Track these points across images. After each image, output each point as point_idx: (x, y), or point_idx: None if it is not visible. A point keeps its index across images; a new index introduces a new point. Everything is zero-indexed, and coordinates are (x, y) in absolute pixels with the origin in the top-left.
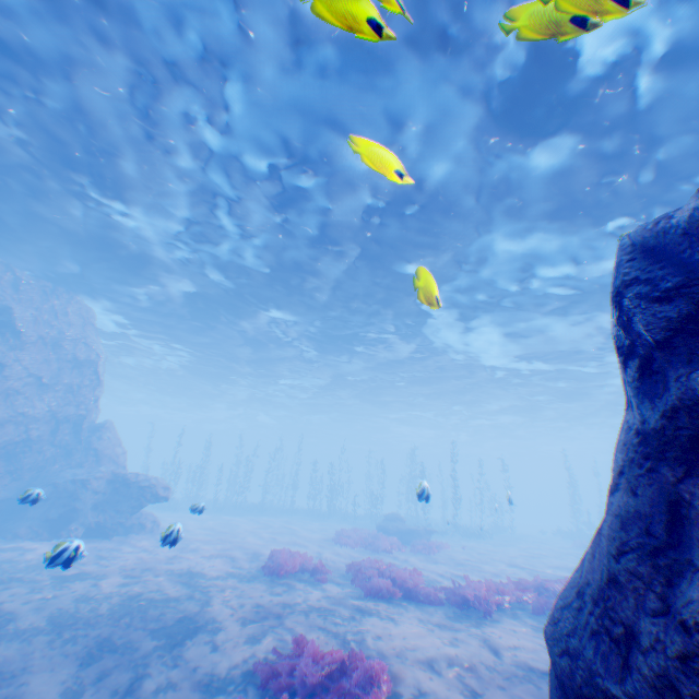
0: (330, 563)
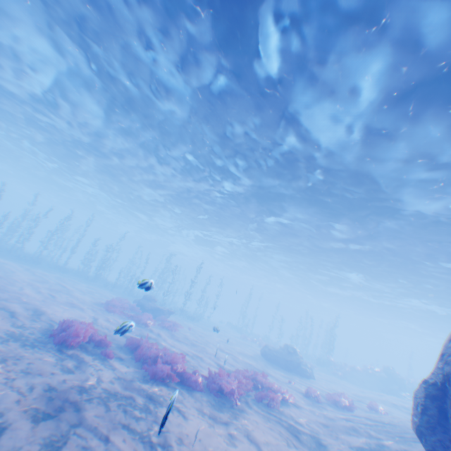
0: (108, 333)
